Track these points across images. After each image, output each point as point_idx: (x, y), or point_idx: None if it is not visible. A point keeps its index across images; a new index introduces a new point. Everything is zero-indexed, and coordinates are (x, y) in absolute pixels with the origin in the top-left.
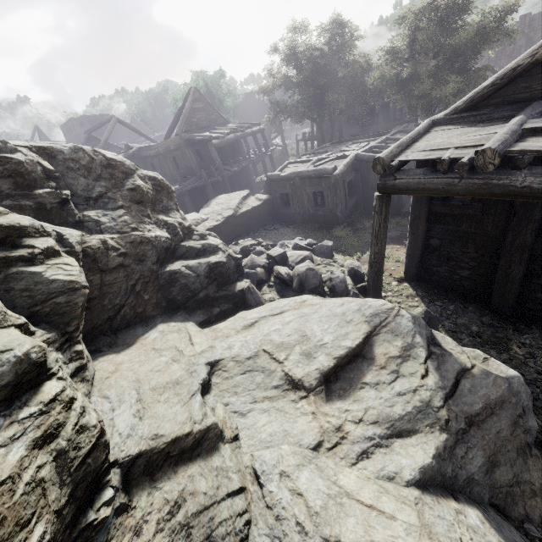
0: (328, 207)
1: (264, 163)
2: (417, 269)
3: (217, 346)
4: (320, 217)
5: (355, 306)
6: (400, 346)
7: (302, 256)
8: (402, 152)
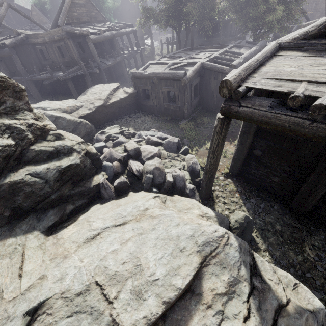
0: (177, 105)
1: (135, 59)
2: (239, 169)
3: (48, 276)
4: (171, 111)
5: (189, 230)
6: (226, 281)
7: (152, 153)
8: (249, 76)
